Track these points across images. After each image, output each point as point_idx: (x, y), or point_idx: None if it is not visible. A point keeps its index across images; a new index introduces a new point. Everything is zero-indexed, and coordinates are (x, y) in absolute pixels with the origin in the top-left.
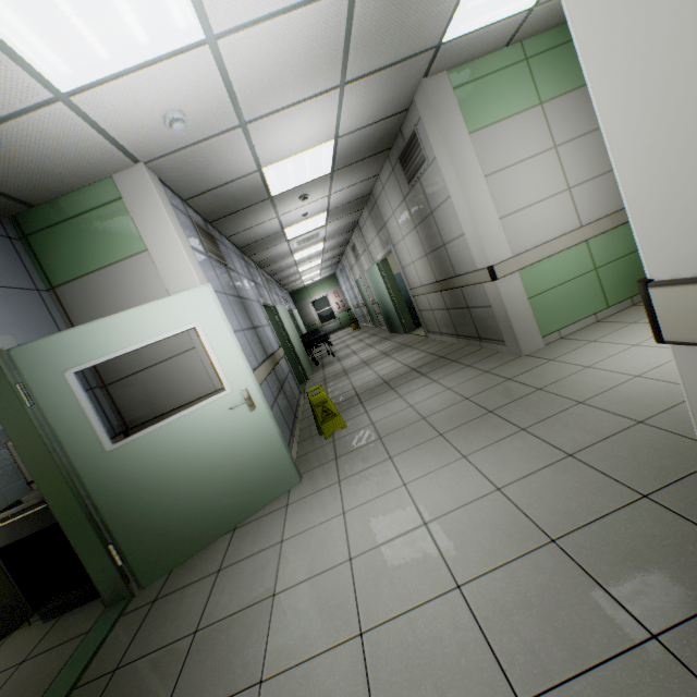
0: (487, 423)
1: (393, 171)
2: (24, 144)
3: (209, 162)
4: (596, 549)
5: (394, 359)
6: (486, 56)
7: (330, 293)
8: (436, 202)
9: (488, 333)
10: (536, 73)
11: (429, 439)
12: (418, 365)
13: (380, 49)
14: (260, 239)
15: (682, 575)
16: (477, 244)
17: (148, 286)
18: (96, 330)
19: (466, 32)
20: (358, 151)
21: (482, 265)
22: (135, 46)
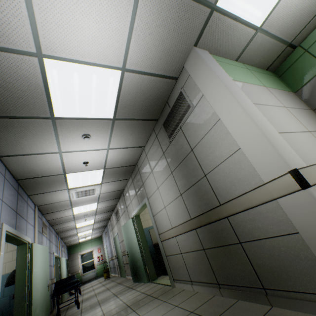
0: None
1: (156, 137)
2: None
3: None
4: None
5: None
6: (227, 59)
7: (95, 249)
8: (198, 136)
9: (286, 280)
10: (255, 75)
11: None
12: None
13: None
14: (41, 175)
15: None
16: (264, 149)
17: None
18: None
19: (230, 10)
20: (137, 106)
21: (276, 172)
22: None
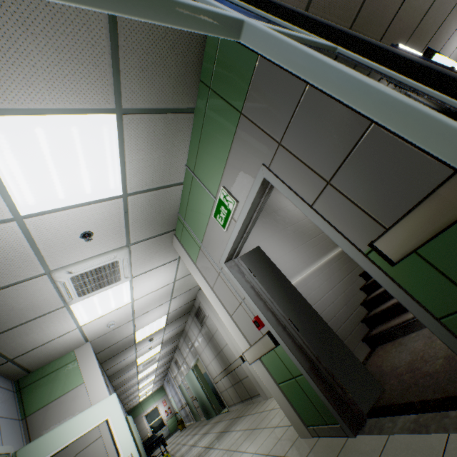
0: (253, 433)
1: (193, 319)
2: (54, 345)
3: (115, 335)
4: (277, 448)
5: (211, 432)
6: None
7: (160, 403)
8: (213, 331)
9: (253, 392)
10: None
11: (230, 455)
12: (225, 427)
13: (183, 289)
14: (123, 367)
15: (292, 439)
16: (233, 346)
17: (80, 403)
18: (60, 430)
19: None
20: (177, 315)
21: (238, 355)
22: (110, 308)
